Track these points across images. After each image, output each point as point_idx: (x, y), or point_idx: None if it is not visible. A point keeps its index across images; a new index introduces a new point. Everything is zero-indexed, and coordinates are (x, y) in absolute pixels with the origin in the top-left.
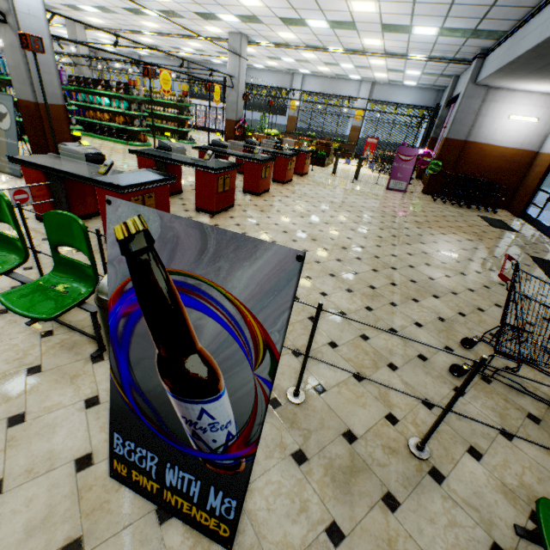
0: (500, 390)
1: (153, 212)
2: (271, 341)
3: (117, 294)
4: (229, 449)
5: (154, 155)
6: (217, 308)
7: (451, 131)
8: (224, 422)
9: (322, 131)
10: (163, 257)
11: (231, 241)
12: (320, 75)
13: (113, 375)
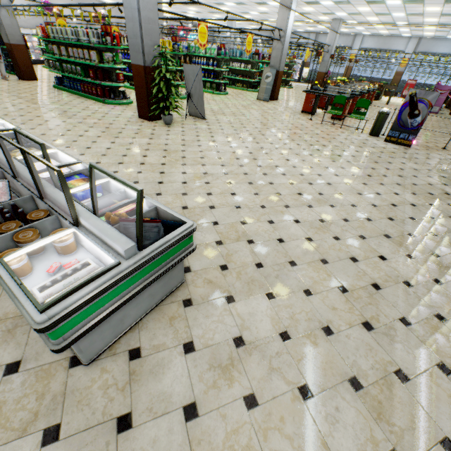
0: None
1: (418, 90)
2: (432, 105)
3: (404, 103)
4: (417, 126)
5: (329, 91)
6: (424, 102)
7: None
8: (418, 121)
9: (365, 76)
10: (417, 96)
11: (430, 92)
12: (377, 35)
13: (395, 118)
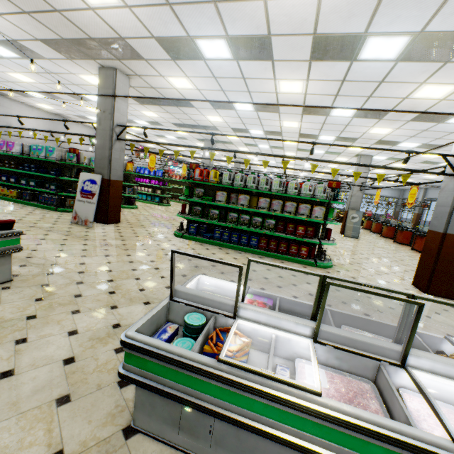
0: None
1: None
2: None
3: None
4: None
5: (413, 231)
6: None
7: None
8: None
9: None
10: None
11: None
12: None
13: None
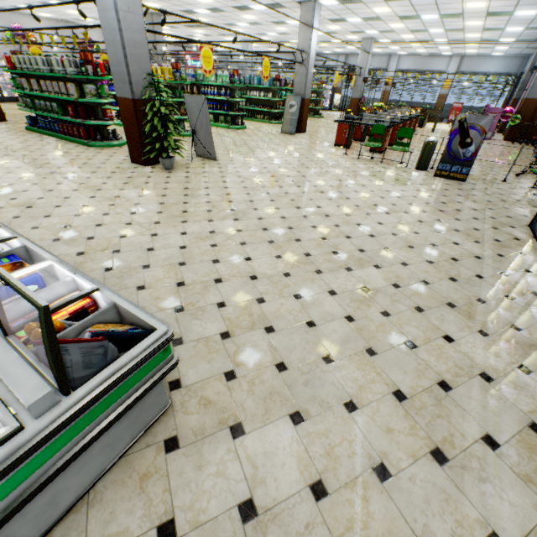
0: (532, 180)
1: (467, 115)
2: (485, 132)
3: (453, 131)
4: (471, 156)
5: (365, 119)
6: (476, 128)
7: (530, 93)
8: (471, 151)
9: (405, 101)
10: (467, 122)
11: (482, 117)
12: (415, 54)
13: (445, 149)
